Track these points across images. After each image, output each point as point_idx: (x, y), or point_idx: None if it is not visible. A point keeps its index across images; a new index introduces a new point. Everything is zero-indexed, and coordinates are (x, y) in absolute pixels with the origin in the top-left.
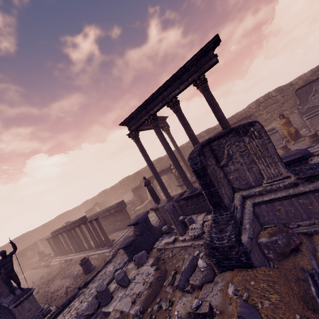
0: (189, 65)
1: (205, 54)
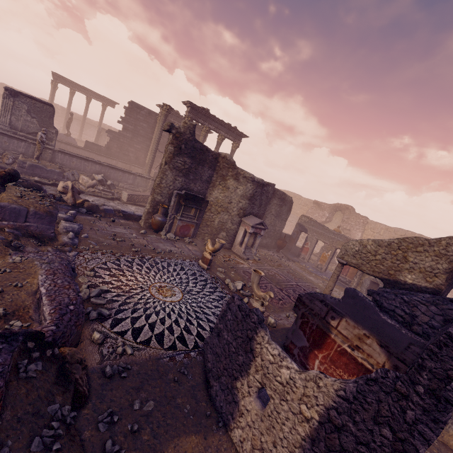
0: (107, 99)
1: (113, 103)
